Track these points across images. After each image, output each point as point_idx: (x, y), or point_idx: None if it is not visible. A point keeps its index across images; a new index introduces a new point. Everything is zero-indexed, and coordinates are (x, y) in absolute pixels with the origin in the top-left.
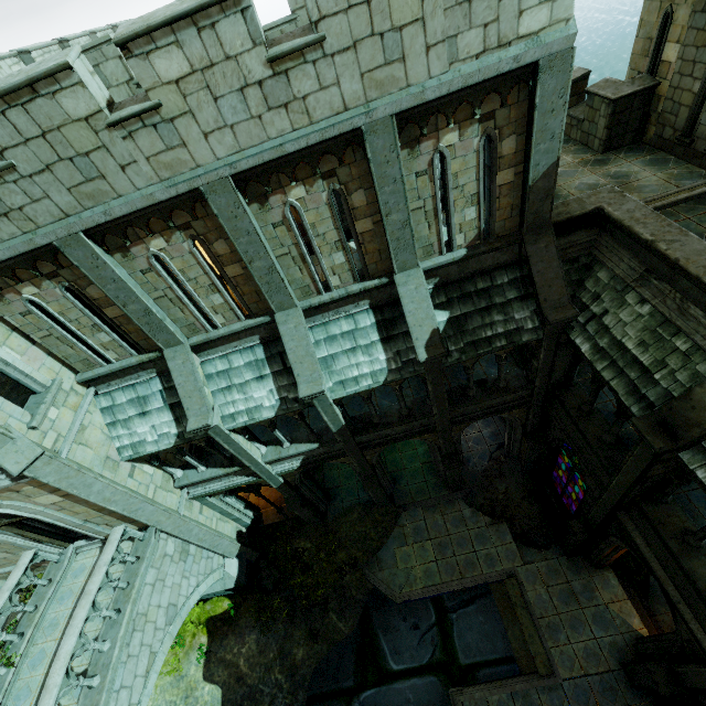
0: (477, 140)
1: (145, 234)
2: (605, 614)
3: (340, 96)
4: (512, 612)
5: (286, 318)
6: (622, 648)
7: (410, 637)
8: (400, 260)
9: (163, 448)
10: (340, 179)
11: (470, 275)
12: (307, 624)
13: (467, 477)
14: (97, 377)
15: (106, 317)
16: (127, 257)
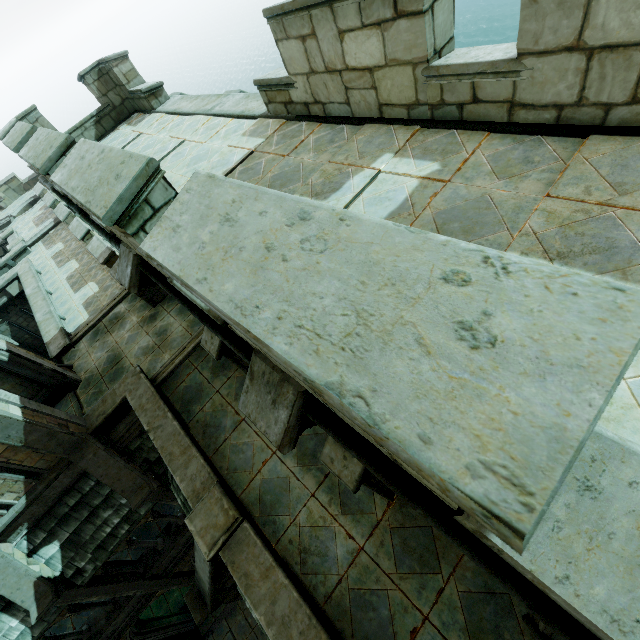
0: None
1: None
2: None
3: None
4: None
5: None
6: None
7: None
8: None
9: None
10: None
11: (58, 499)
12: None
13: None
14: None
15: None
16: None
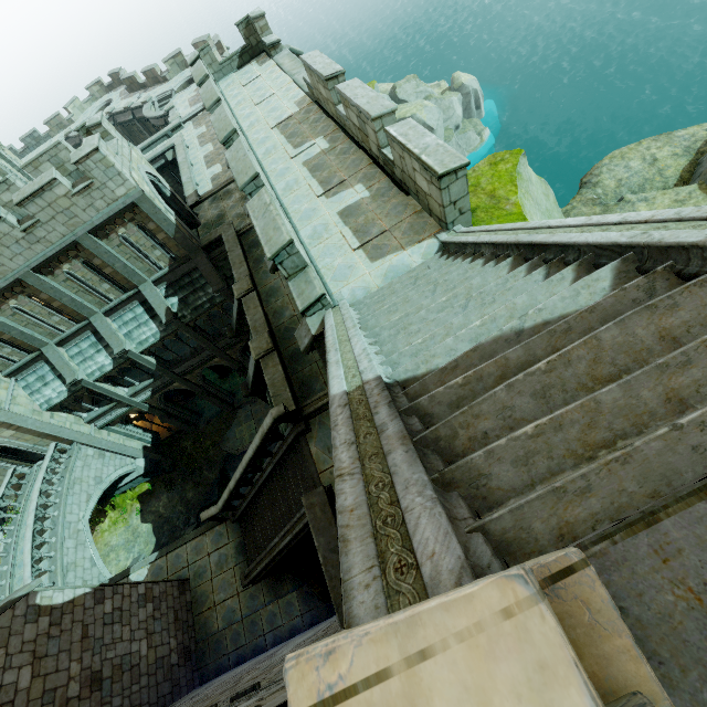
0: (135, 228)
1: (5, 300)
2: None
3: (59, 233)
4: None
5: (95, 319)
6: None
7: None
8: (136, 280)
9: (63, 399)
10: (83, 257)
11: (181, 277)
12: (193, 481)
13: None
14: (13, 371)
15: (4, 340)
16: (1, 311)
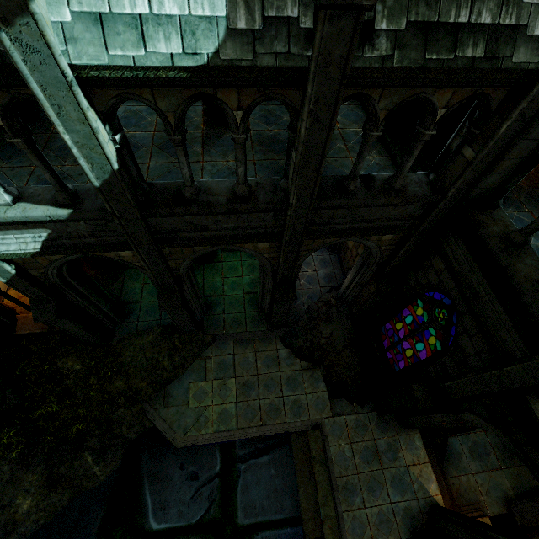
0: None
1: None
2: (404, 477)
3: None
4: (309, 468)
5: None
6: (416, 514)
7: (184, 489)
8: None
9: None
10: None
11: None
12: (47, 467)
13: (291, 315)
14: None
15: None
16: None
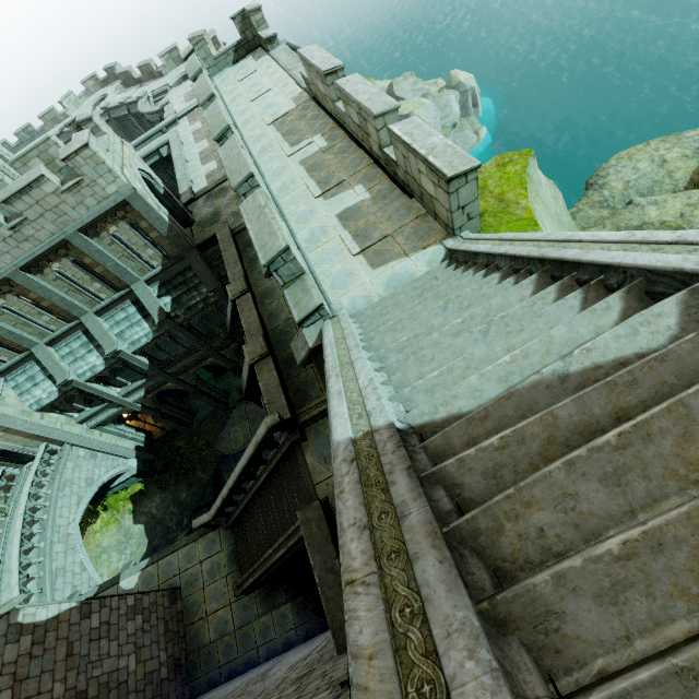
0: (127, 226)
1: None
2: None
3: (48, 231)
4: None
5: (86, 319)
6: None
7: None
8: (128, 280)
9: (53, 399)
10: (73, 255)
11: (174, 276)
12: (186, 482)
13: None
14: (2, 371)
15: None
16: None
